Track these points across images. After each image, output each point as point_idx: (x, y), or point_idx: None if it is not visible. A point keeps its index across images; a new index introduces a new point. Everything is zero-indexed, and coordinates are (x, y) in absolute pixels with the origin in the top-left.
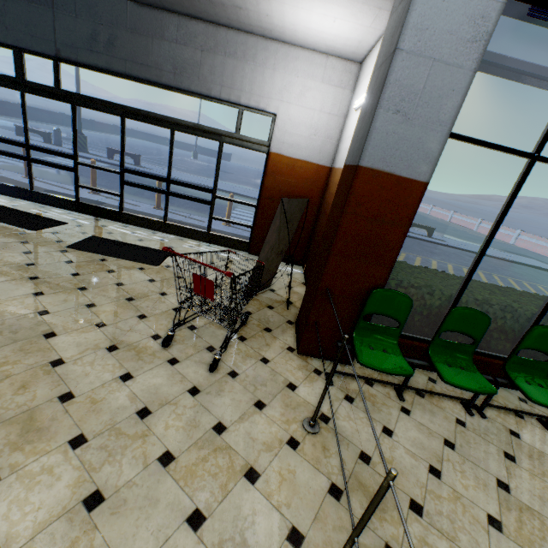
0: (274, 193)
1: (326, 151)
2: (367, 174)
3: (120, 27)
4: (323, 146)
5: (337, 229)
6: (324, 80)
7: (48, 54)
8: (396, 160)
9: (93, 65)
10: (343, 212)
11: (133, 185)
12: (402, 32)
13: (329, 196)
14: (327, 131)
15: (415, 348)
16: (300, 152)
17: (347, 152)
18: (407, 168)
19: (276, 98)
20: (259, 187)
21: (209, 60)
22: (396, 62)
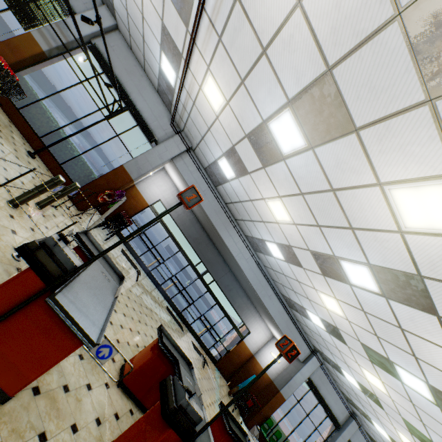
0: (235, 351)
1: (255, 349)
2: (280, 393)
3: (235, 289)
4: (255, 348)
5: (270, 400)
6: (265, 333)
7: (215, 279)
8: (284, 393)
9: (222, 290)
10: (273, 397)
11: (202, 321)
12: (294, 376)
13: (252, 368)
14: (258, 345)
15: (263, 436)
16: (249, 345)
17: (265, 364)
18: (285, 395)
19: (253, 329)
20: (233, 346)
21: (247, 310)
22: (292, 379)
